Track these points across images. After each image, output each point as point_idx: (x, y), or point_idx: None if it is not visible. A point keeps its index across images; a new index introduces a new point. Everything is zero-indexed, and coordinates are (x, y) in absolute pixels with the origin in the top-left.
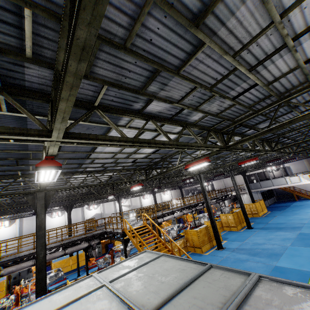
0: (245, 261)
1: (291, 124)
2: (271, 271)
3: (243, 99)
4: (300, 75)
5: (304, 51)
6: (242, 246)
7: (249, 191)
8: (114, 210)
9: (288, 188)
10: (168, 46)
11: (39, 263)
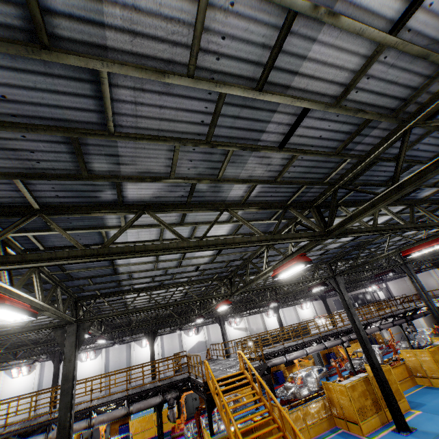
0: None
1: None
2: None
3: (307, 141)
4: (410, 62)
5: (365, 7)
6: None
7: None
8: None
9: None
10: (46, 97)
11: (61, 436)
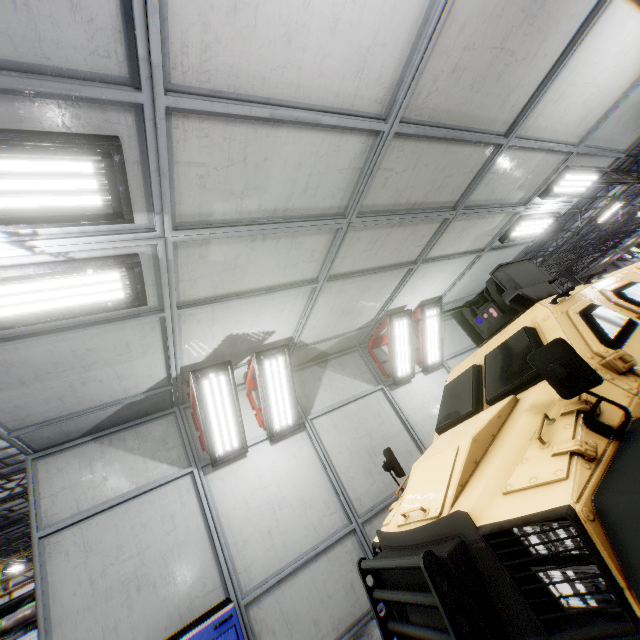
0: None
1: None
2: None
3: None
4: None
5: None
6: None
7: None
8: None
9: None
10: None
11: None
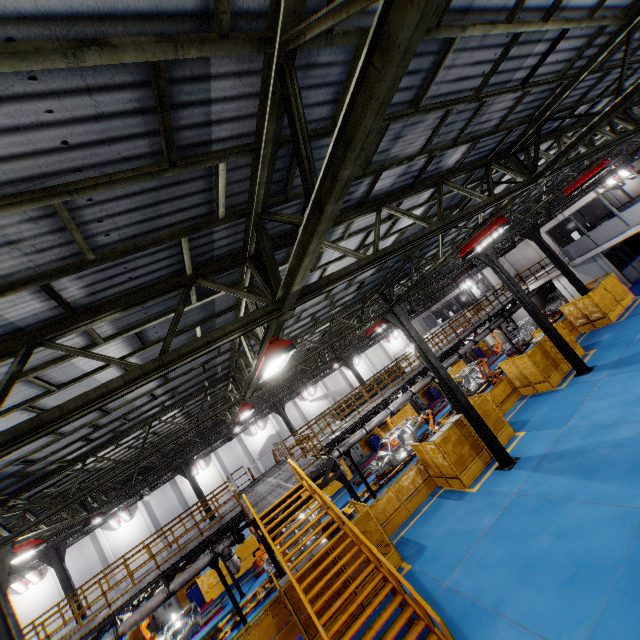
0: (563, 502)
1: (353, 152)
2: (634, 537)
3: (43, 165)
4: None
5: None
6: (561, 443)
7: (563, 271)
8: (299, 416)
9: None
10: None
11: None
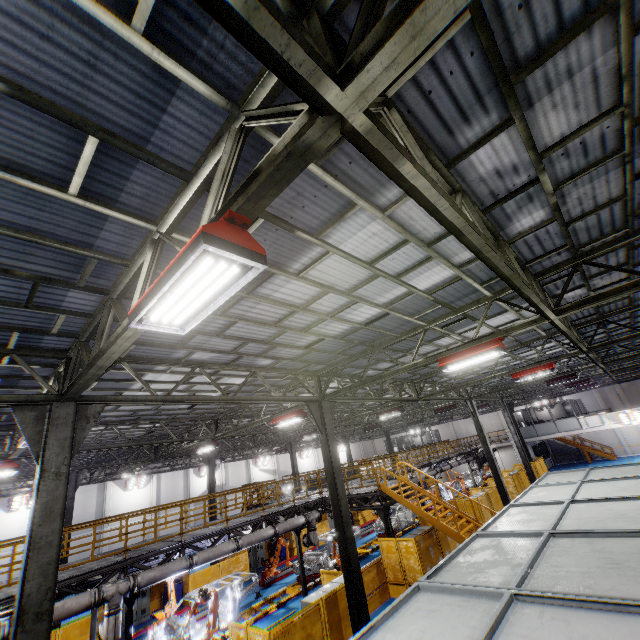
0: None
1: None
2: None
3: (638, 292)
4: None
5: None
6: None
7: (521, 440)
8: (245, 479)
9: (573, 440)
10: None
11: (345, 513)
